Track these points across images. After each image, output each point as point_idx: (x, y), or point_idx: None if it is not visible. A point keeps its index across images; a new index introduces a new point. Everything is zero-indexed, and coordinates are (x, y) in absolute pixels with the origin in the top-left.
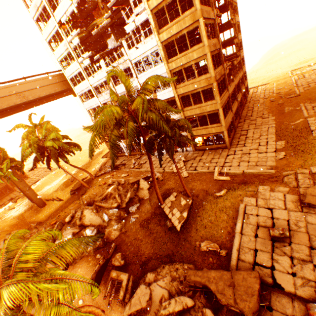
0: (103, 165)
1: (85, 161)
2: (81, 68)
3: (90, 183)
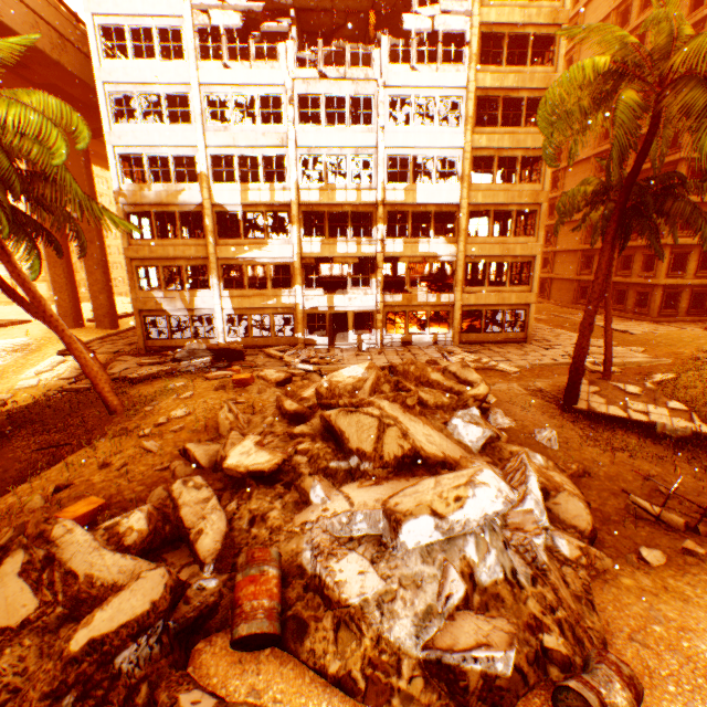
0: None
1: None
2: (192, 21)
3: (82, 406)
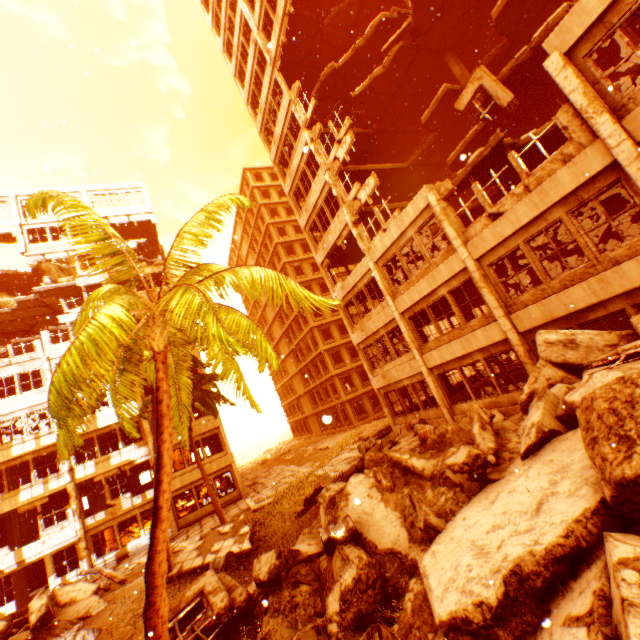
0: None
1: None
2: None
3: None
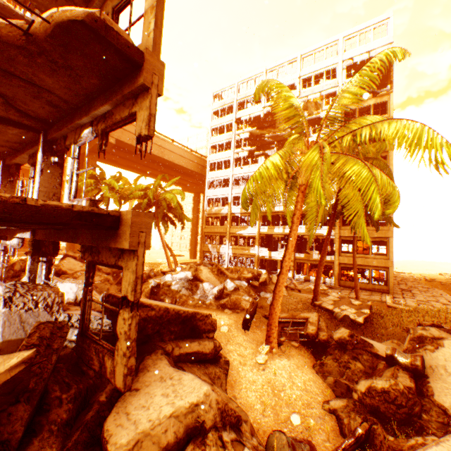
0: None
1: (152, 260)
2: (233, 157)
3: None
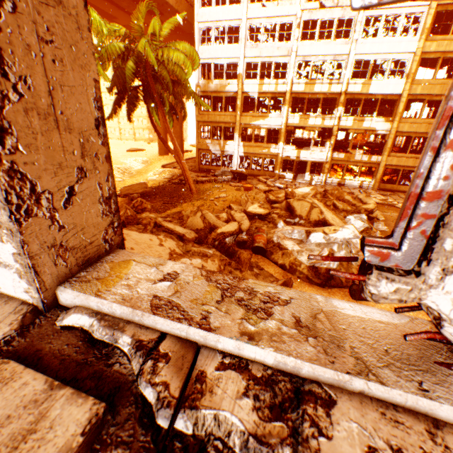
0: (177, 177)
1: (118, 163)
2: None
3: (178, 190)
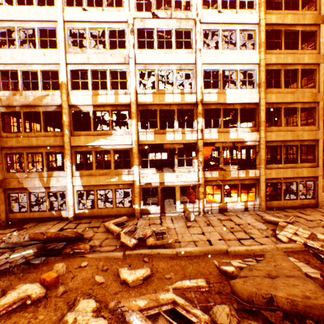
0: None
1: None
2: None
3: None
